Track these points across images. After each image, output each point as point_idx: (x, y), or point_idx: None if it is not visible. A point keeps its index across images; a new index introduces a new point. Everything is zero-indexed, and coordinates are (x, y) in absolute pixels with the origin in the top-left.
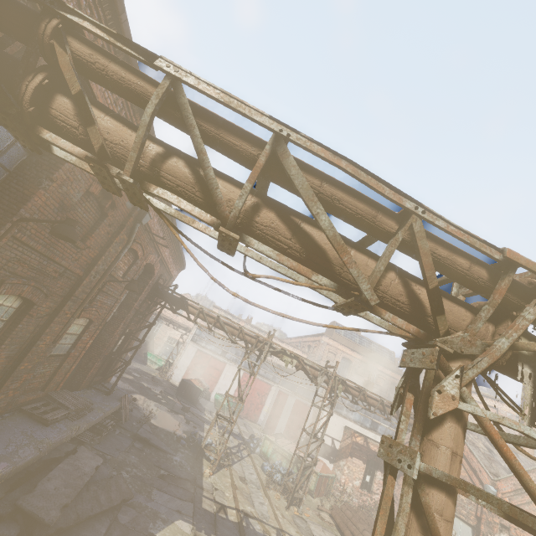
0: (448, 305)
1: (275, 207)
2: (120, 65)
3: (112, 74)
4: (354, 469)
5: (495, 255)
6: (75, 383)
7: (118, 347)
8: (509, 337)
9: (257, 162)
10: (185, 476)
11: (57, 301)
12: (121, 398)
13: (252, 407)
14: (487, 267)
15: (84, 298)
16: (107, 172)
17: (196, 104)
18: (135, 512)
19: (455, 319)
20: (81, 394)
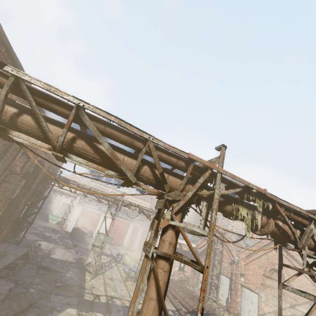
0: (172, 178)
1: (84, 138)
2: None
3: None
4: (175, 261)
5: (186, 156)
6: None
7: (23, 214)
8: (192, 191)
9: (69, 119)
10: (73, 284)
11: None
12: (28, 245)
13: (119, 237)
14: (185, 161)
15: None
16: None
17: (33, 88)
18: (38, 310)
19: (175, 184)
20: None
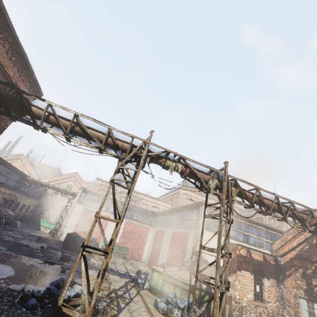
0: None
1: None
2: None
3: None
4: (245, 282)
5: None
6: None
7: None
8: None
9: None
10: None
11: None
12: None
13: (135, 248)
14: None
15: None
16: None
17: None
18: None
19: None
20: None
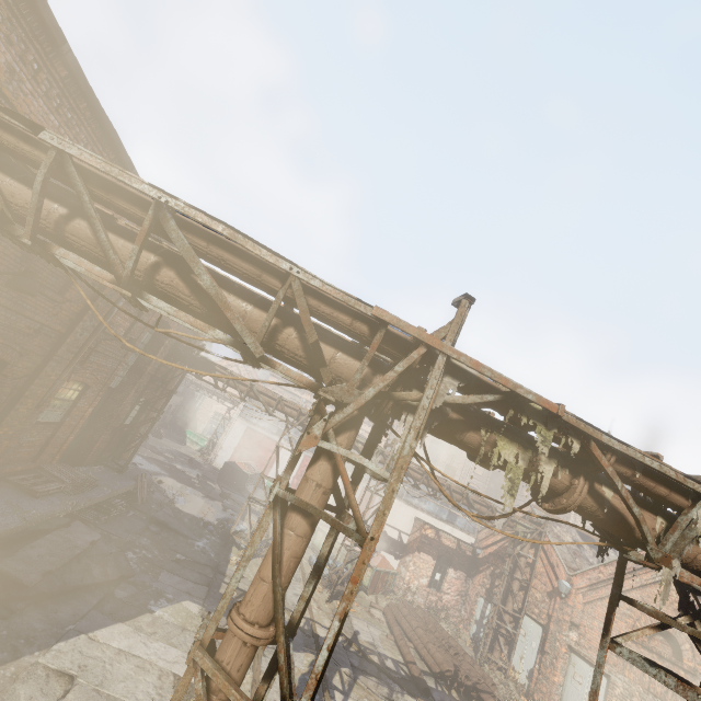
0: (344, 359)
1: (176, 266)
2: (14, 135)
3: (7, 143)
4: (422, 565)
5: (369, 313)
6: (79, 457)
7: (133, 420)
8: (376, 386)
9: (142, 227)
10: (206, 562)
11: (36, 361)
12: (137, 477)
13: None
14: (369, 324)
15: (71, 359)
16: (9, 234)
17: (89, 170)
18: (135, 590)
19: (349, 372)
20: (86, 470)
